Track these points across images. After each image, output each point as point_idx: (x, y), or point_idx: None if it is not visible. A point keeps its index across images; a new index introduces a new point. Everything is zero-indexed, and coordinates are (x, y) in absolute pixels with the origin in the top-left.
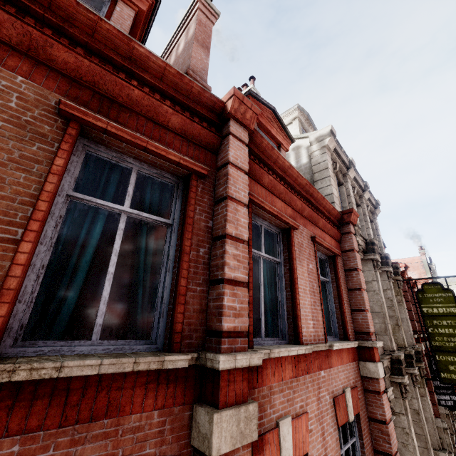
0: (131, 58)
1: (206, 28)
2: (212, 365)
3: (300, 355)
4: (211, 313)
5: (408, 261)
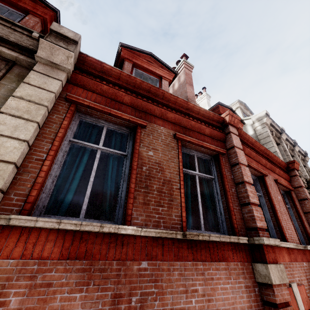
0: (187, 108)
1: (189, 75)
2: (259, 242)
3: (289, 249)
4: (246, 219)
5: None
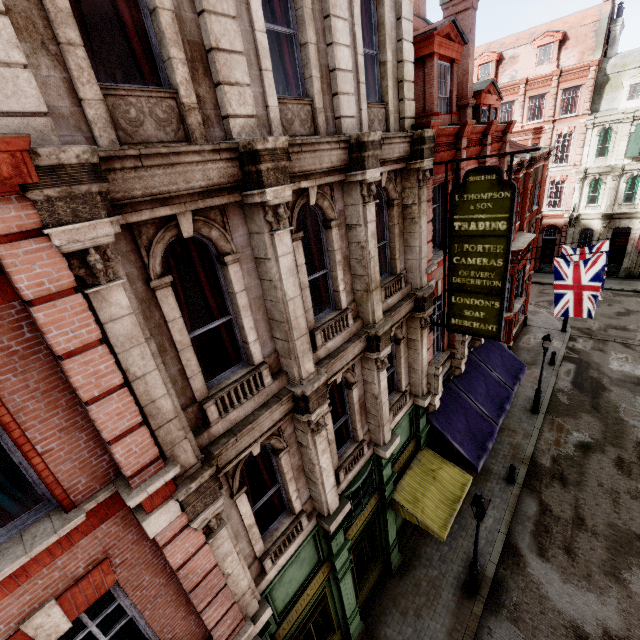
0: None
1: None
2: None
3: None
4: None
5: (574, 22)
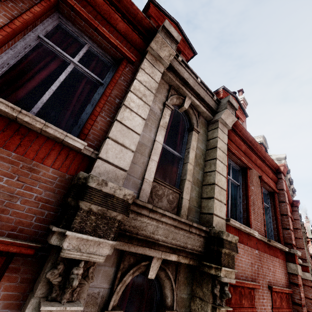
0: (264, 156)
1: None
2: (294, 252)
3: None
4: (285, 237)
5: None
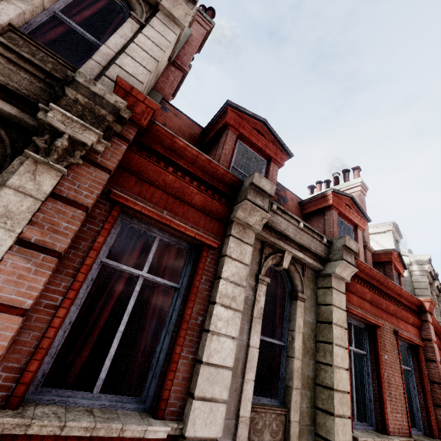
0: (399, 294)
1: (364, 202)
2: None
3: None
4: (440, 421)
5: None
